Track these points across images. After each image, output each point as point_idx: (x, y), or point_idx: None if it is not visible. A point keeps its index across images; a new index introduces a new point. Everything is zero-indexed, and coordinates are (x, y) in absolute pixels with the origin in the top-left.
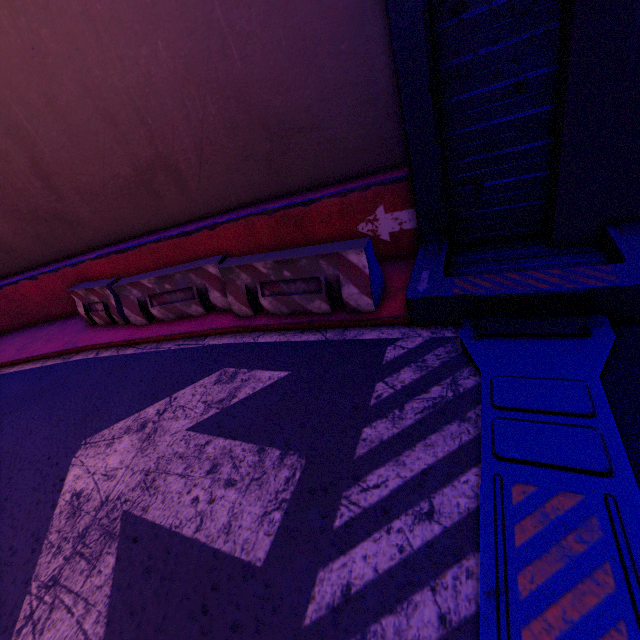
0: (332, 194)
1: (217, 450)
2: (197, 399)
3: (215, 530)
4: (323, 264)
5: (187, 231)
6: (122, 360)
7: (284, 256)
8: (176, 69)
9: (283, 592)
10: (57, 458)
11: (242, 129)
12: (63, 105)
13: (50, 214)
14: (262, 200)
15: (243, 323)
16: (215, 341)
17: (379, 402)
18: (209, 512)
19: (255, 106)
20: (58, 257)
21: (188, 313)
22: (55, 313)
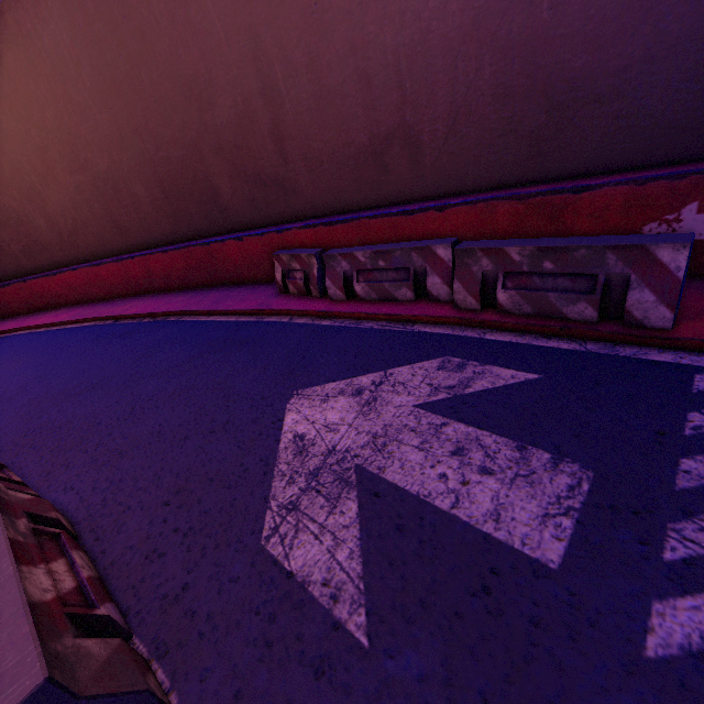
0: (622, 181)
1: (459, 434)
2: (419, 380)
3: (478, 513)
4: (610, 258)
5: (410, 210)
6: (319, 329)
7: (553, 243)
8: (461, 23)
9: (599, 607)
10: (271, 400)
11: (516, 97)
12: (323, 65)
13: (271, 179)
14: (506, 185)
15: (466, 315)
16: (427, 329)
17: (700, 434)
18: (465, 493)
19: (545, 68)
20: (263, 223)
21: (394, 296)
22: (246, 277)
